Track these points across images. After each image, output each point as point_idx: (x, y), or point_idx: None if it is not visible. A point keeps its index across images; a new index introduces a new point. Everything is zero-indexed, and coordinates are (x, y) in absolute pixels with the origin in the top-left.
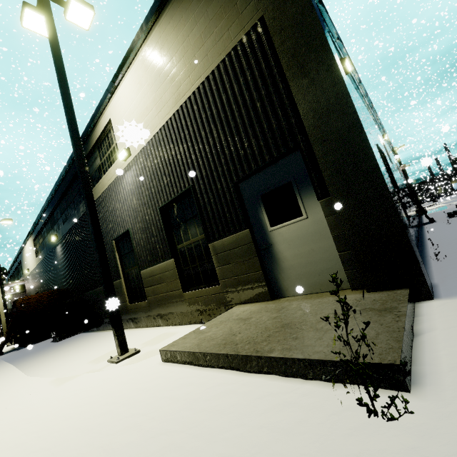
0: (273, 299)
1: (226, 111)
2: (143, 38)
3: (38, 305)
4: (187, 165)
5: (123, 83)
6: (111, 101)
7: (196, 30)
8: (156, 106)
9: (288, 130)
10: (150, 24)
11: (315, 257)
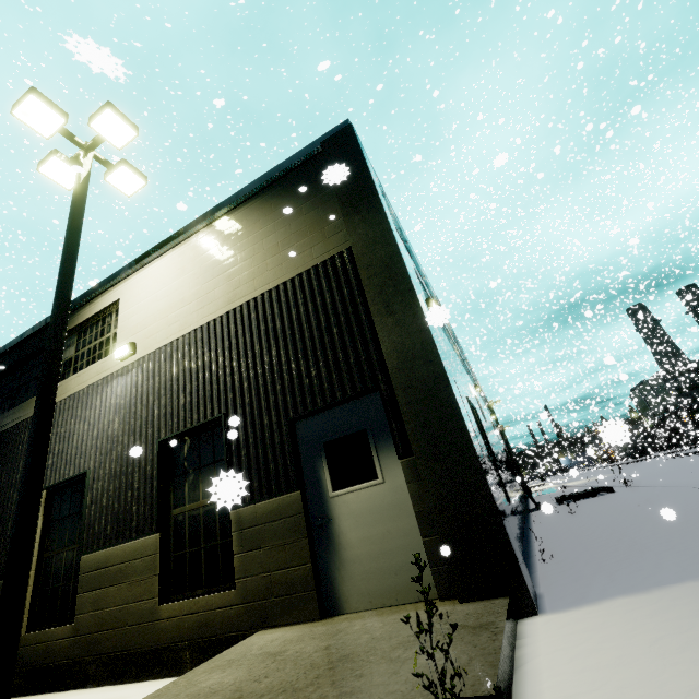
0: (324, 618)
1: (294, 329)
2: (204, 225)
3: None
4: (224, 384)
5: (157, 262)
6: (130, 278)
7: (273, 237)
8: (197, 301)
9: (368, 366)
10: (217, 215)
11: (392, 543)
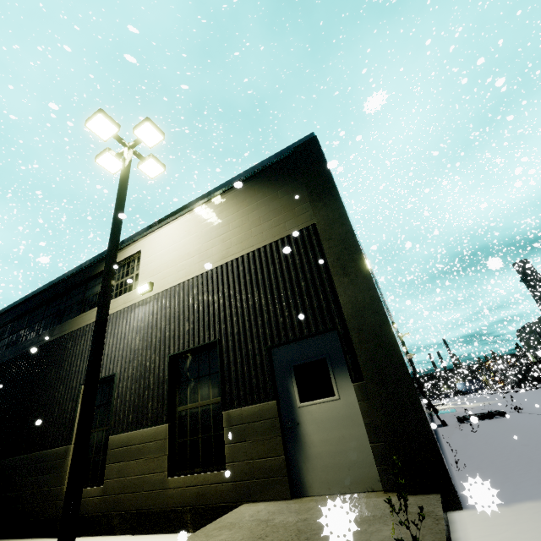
0: (293, 498)
1: (272, 280)
2: (204, 201)
3: None
4: (219, 317)
5: (169, 225)
6: (149, 235)
7: (256, 212)
8: (199, 255)
9: (328, 312)
10: (214, 194)
11: (346, 446)
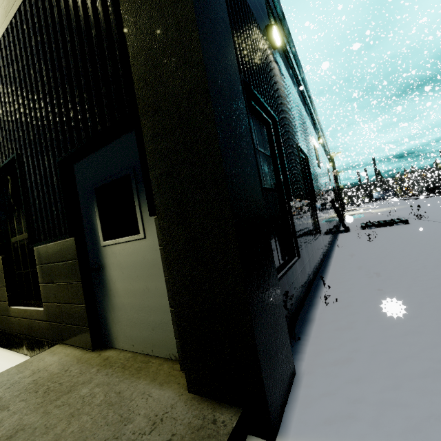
0: (99, 347)
1: (57, 39)
2: None
3: None
4: (15, 120)
5: None
6: None
7: None
8: None
9: (125, 85)
10: None
11: (150, 301)
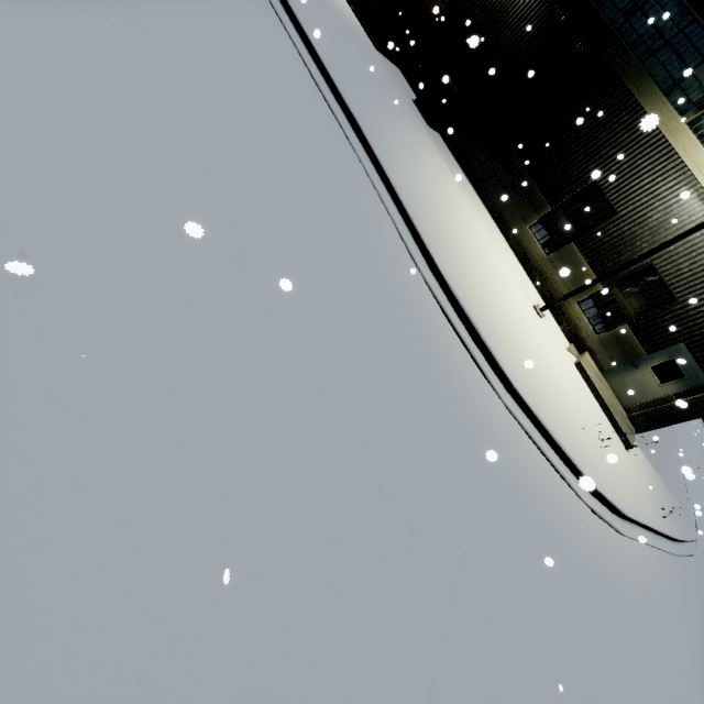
0: (601, 372)
1: None
2: None
3: (425, 7)
4: (701, 294)
5: None
6: None
7: None
8: None
9: None
10: None
11: (636, 392)
